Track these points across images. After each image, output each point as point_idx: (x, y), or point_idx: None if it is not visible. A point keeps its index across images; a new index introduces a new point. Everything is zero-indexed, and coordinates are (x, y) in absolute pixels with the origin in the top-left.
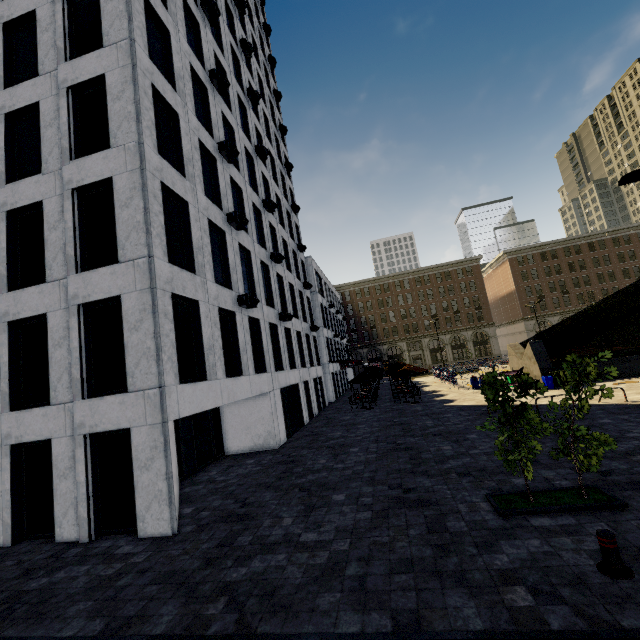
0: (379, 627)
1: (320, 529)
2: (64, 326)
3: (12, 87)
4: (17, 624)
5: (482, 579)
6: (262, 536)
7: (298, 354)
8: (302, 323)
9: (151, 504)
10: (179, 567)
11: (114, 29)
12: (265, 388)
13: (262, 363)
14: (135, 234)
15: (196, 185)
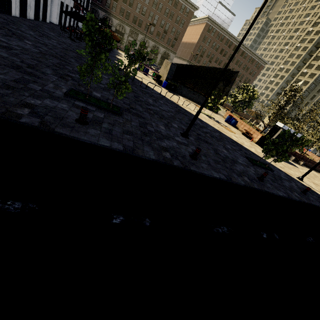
0: None
1: None
2: None
3: None
4: None
5: (12, 101)
6: None
7: None
8: None
9: None
10: None
11: None
12: None
13: None
14: None
15: None
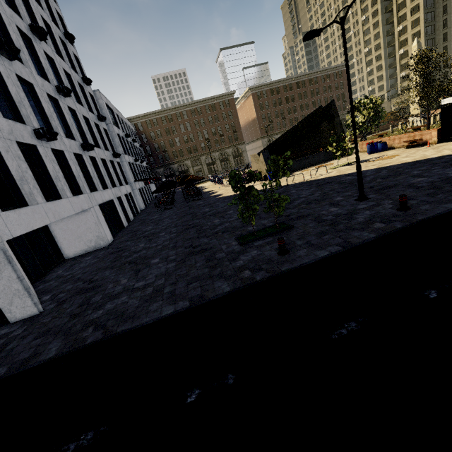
0: (183, 306)
1: (146, 279)
2: None
3: None
4: None
5: (231, 273)
6: (109, 293)
7: (107, 177)
8: (105, 152)
9: (12, 300)
10: (53, 325)
11: None
12: (85, 206)
13: (77, 187)
14: None
15: None
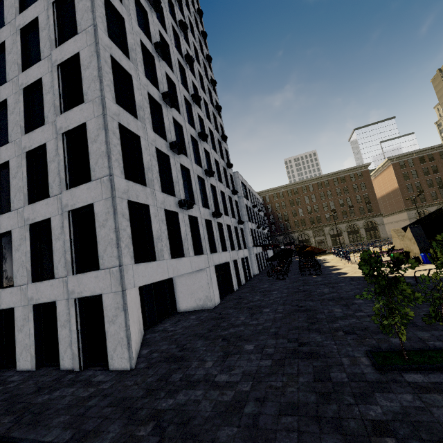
0: None
1: (231, 372)
2: (61, 226)
3: (26, 70)
4: (21, 428)
5: (356, 428)
6: (189, 375)
7: (228, 241)
8: (231, 219)
9: (116, 347)
10: (129, 395)
11: (84, 20)
12: (202, 265)
13: (200, 248)
14: (101, 160)
15: (146, 124)
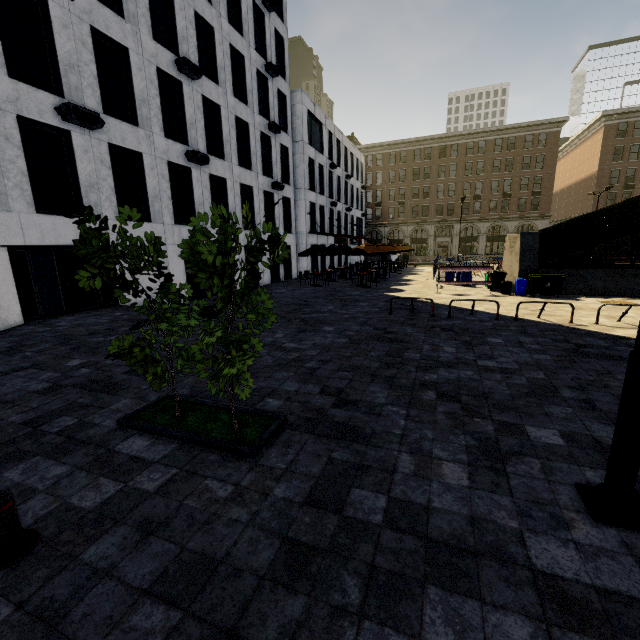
0: None
1: None
2: None
3: None
4: None
5: None
6: None
7: (239, 213)
8: (260, 177)
9: None
10: None
11: None
12: (144, 240)
13: (147, 210)
14: None
15: None
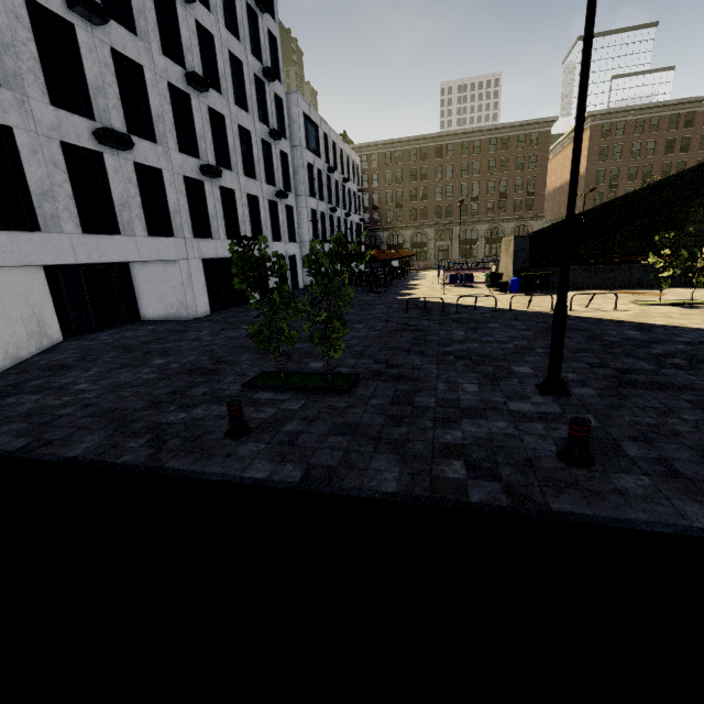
0: (10, 447)
1: (99, 382)
2: None
3: None
4: None
5: (137, 427)
6: (50, 382)
7: (248, 224)
8: (264, 186)
9: None
10: None
11: None
12: (170, 255)
13: (169, 226)
14: None
15: None
